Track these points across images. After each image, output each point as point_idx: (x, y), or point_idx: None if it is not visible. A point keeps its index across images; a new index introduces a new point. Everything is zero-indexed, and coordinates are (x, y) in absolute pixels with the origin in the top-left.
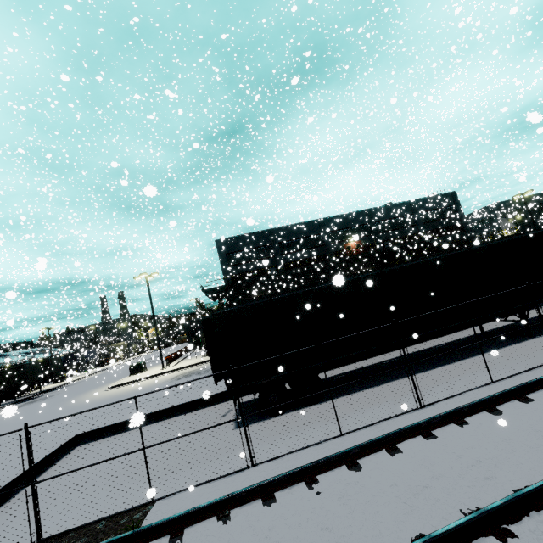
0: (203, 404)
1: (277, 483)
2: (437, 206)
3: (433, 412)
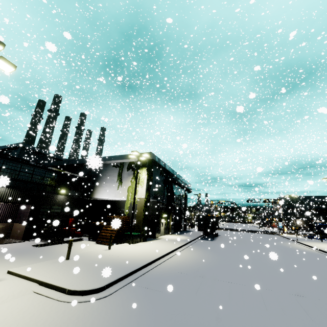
0: None
1: None
2: None
3: None
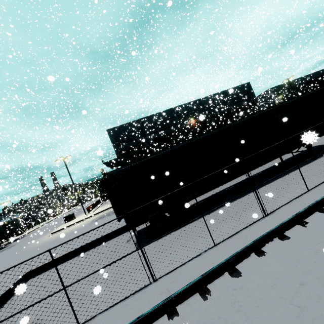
0: (113, 235)
1: (176, 298)
2: (239, 92)
3: (277, 218)
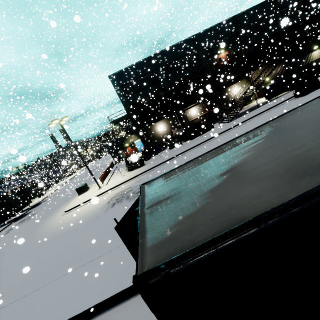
0: None
1: None
2: None
3: None
